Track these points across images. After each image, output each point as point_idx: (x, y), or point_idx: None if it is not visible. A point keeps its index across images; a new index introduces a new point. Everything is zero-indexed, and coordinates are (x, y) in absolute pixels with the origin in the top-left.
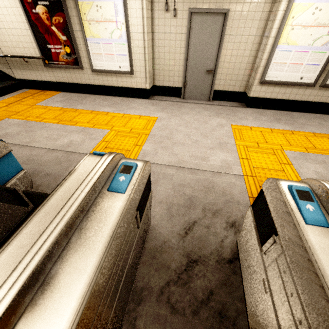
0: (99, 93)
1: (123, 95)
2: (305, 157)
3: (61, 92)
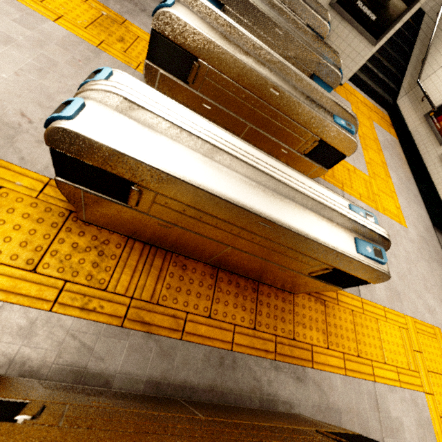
0: (414, 173)
1: (424, 196)
2: (424, 426)
3: (397, 140)
